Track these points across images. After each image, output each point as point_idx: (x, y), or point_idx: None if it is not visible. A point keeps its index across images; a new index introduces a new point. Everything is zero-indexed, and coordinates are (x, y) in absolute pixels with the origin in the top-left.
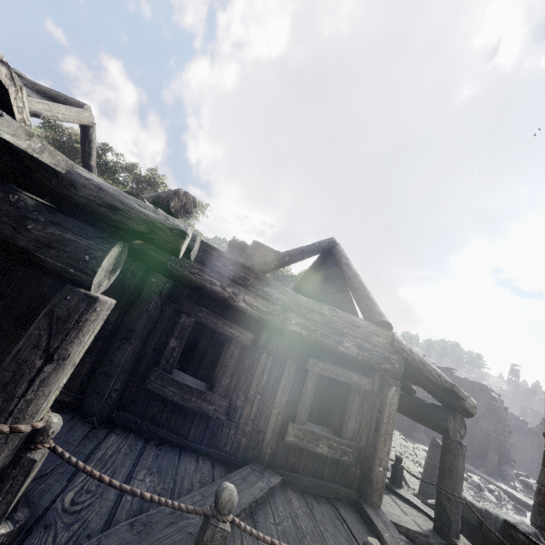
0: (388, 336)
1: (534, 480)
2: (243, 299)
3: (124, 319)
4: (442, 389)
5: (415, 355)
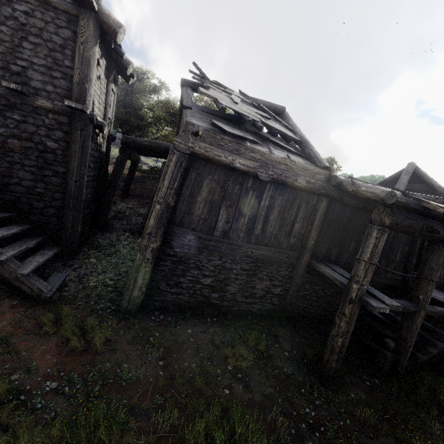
0: None
1: None
2: None
3: (411, 249)
4: None
5: None
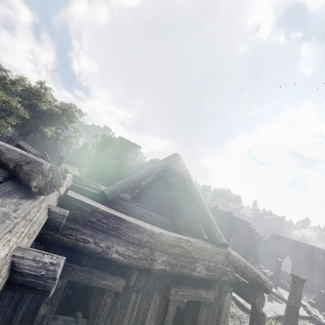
0: (225, 253)
1: (267, 270)
2: (115, 251)
3: None
4: (255, 281)
5: (241, 262)
